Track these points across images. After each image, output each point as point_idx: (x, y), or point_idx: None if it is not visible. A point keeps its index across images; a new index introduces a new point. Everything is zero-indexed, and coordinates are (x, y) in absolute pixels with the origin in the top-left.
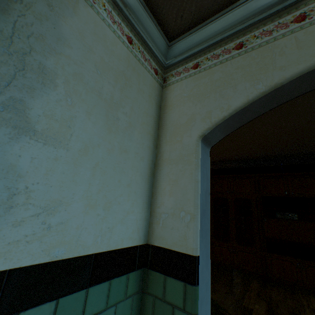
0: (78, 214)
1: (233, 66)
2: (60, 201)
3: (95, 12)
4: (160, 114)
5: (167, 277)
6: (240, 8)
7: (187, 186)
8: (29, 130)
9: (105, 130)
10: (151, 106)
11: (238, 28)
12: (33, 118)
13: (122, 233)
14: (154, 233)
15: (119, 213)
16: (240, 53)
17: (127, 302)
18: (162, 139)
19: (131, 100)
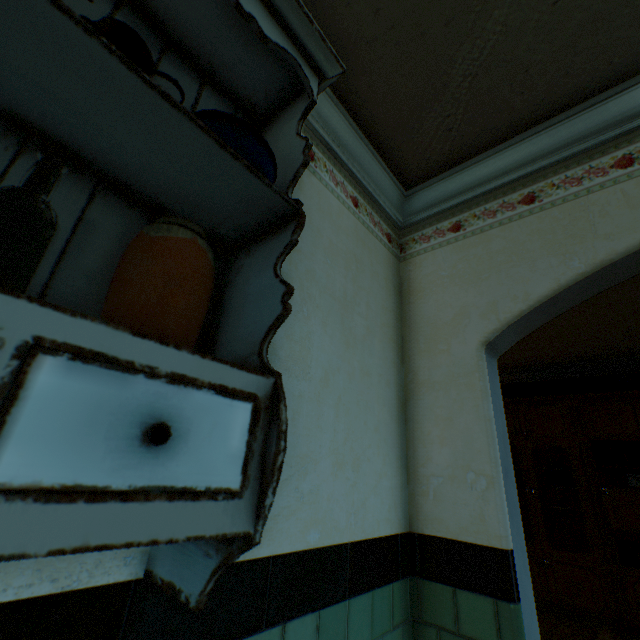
0: (327, 478)
1: (522, 230)
2: (309, 458)
3: (317, 179)
4: (402, 305)
5: (457, 591)
6: (522, 144)
7: (472, 428)
8: (275, 360)
9: (342, 344)
10: (389, 294)
11: (524, 172)
12: (276, 343)
13: (377, 511)
14: (420, 511)
15: (370, 476)
16: (532, 210)
17: (394, 635)
18: (411, 347)
19: (365, 291)
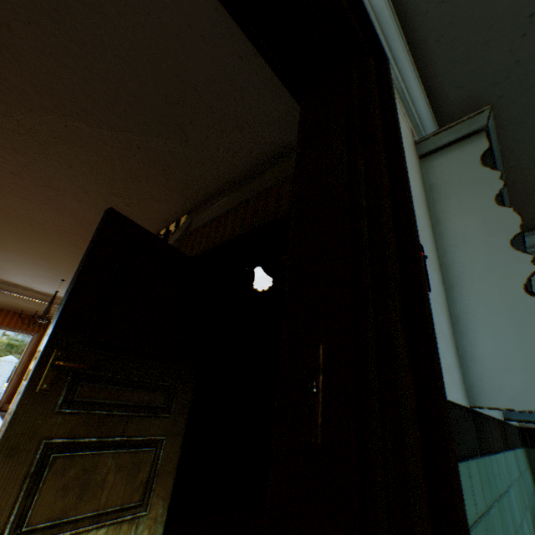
0: None
1: None
2: None
3: None
4: None
5: None
6: None
7: None
8: None
9: None
10: None
11: None
12: None
13: None
14: None
15: None
16: None
17: (529, 470)
18: None
19: None
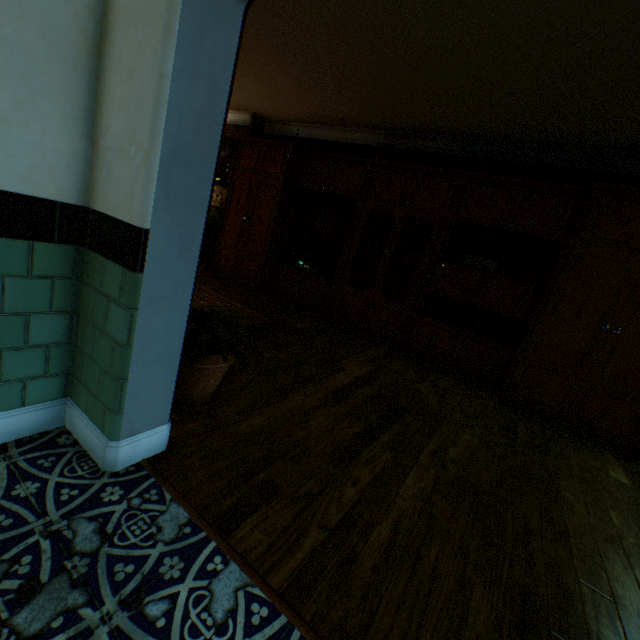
0: None
1: None
2: None
3: None
4: None
5: (107, 261)
6: None
7: (146, 88)
8: None
9: None
10: None
11: None
12: None
13: None
14: (96, 188)
15: None
16: None
17: (37, 284)
18: None
19: None
